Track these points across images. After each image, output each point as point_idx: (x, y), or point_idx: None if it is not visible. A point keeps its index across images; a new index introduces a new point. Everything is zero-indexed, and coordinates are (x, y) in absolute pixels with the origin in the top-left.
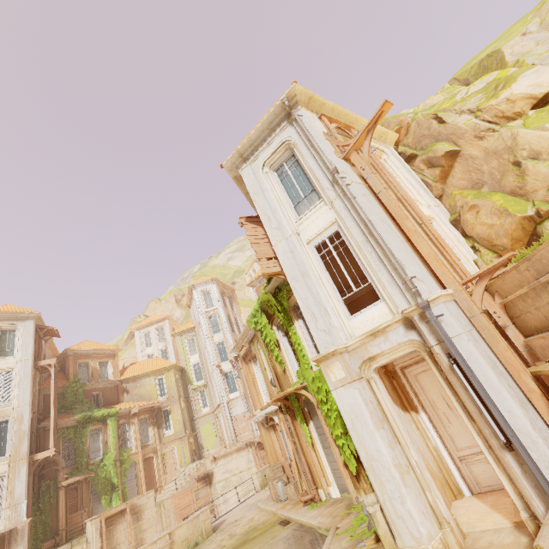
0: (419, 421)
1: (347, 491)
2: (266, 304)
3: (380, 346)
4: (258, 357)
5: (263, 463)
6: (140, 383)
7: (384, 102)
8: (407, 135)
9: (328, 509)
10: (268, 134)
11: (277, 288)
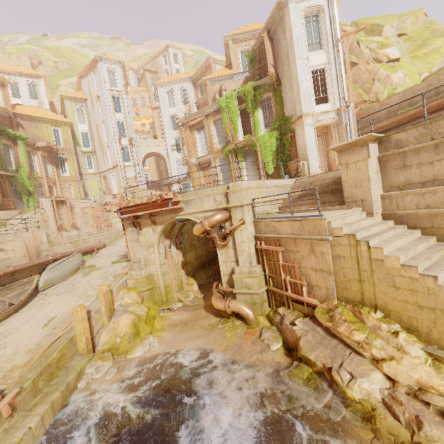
0: None
1: None
2: (244, 93)
3: (324, 118)
4: (209, 127)
5: None
6: (35, 125)
7: (369, 24)
8: None
9: None
10: None
11: (258, 86)
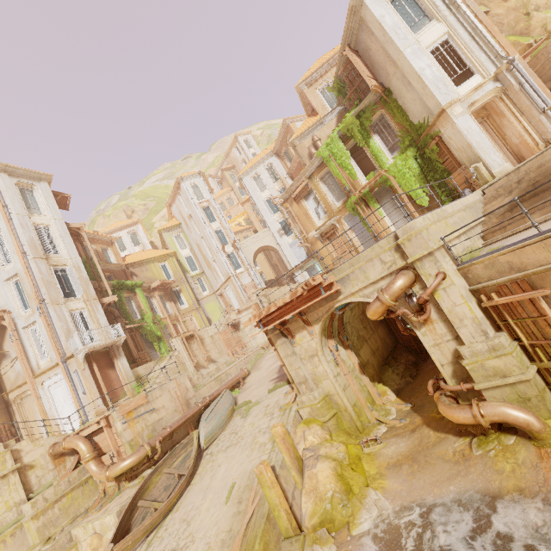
0: None
1: None
2: (346, 128)
3: (479, 95)
4: (317, 188)
5: None
6: (145, 268)
7: None
8: None
9: None
10: None
11: (361, 111)
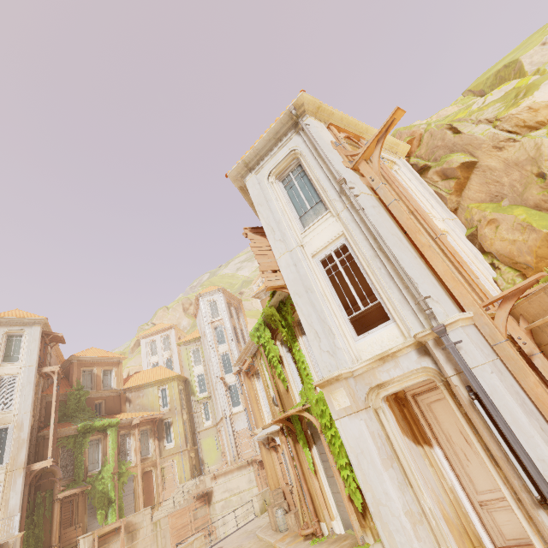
0: (432, 457)
1: (352, 528)
2: (269, 318)
3: (389, 373)
4: (261, 372)
5: (265, 483)
6: (143, 393)
7: (396, 109)
8: (420, 147)
9: (330, 547)
10: (274, 143)
11: (281, 302)
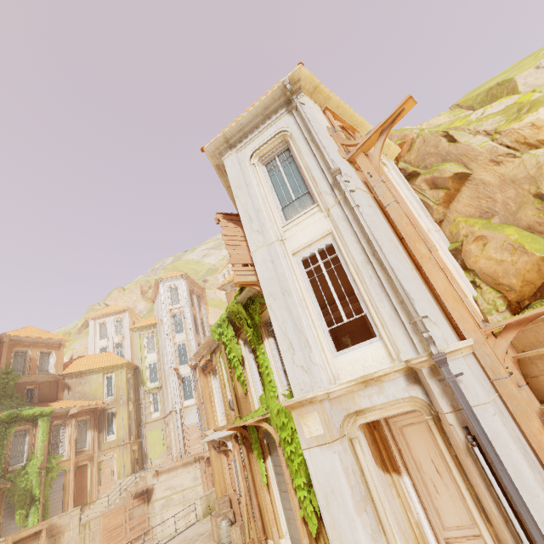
0: (401, 486)
1: None
2: (235, 314)
3: (372, 399)
4: (219, 371)
5: (211, 481)
6: (85, 380)
7: (408, 98)
8: (410, 152)
9: None
10: (261, 120)
11: (250, 299)
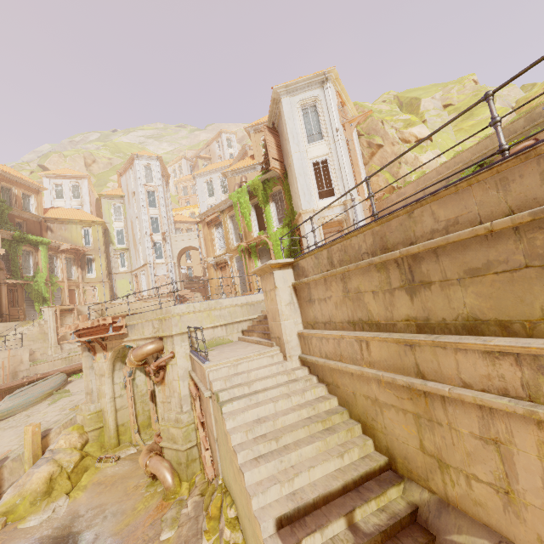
0: None
1: None
2: (254, 187)
3: (329, 213)
4: (225, 223)
5: None
6: (65, 227)
7: (370, 110)
8: (364, 122)
9: None
10: (307, 85)
11: (267, 180)
